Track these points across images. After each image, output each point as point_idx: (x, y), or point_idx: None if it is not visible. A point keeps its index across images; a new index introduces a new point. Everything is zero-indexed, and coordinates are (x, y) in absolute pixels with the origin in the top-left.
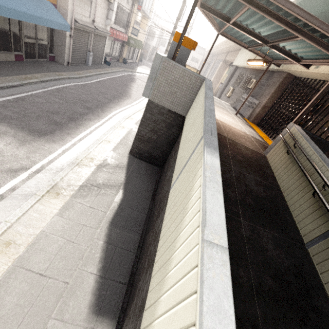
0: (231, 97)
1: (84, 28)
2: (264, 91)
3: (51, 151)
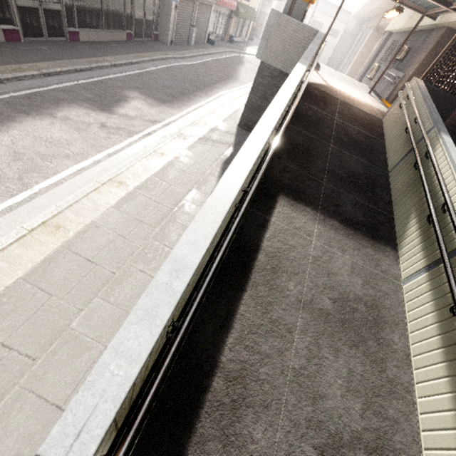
0: (373, 78)
1: None
2: (415, 59)
3: (173, 115)
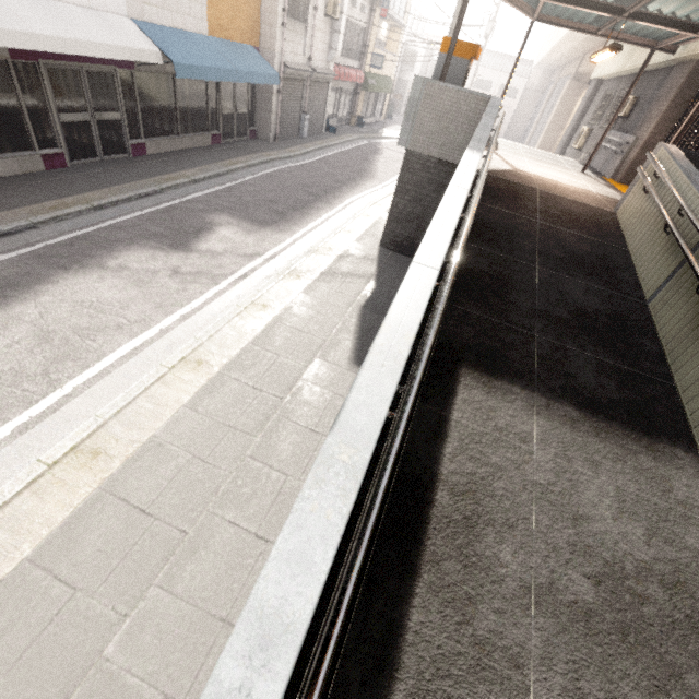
0: (584, 148)
1: (297, 75)
2: (649, 113)
3: (280, 241)
